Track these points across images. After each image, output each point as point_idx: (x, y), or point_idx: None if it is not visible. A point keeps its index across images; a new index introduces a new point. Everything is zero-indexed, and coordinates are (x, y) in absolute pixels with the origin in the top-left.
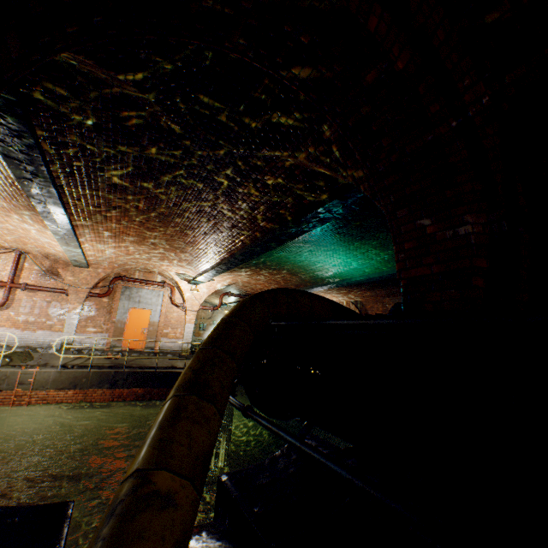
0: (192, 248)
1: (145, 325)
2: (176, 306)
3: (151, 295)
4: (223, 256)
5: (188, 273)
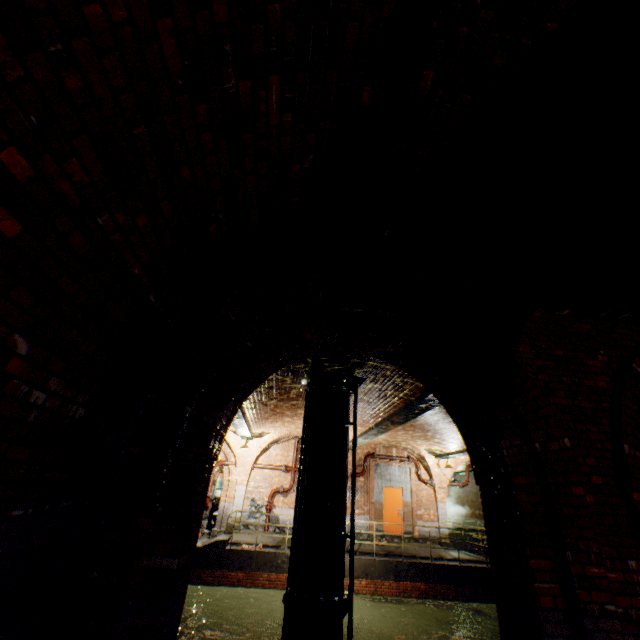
0: None
1: (399, 505)
2: (424, 482)
3: (398, 472)
4: None
5: (442, 449)
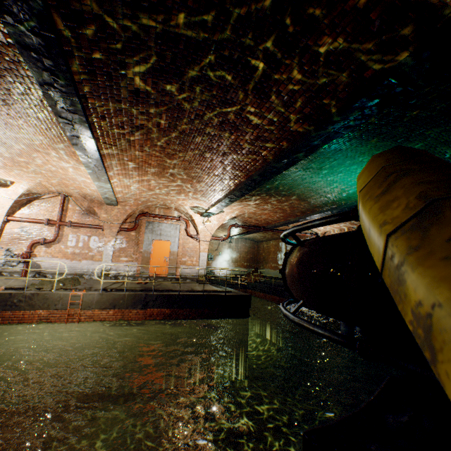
0: (208, 176)
1: (167, 255)
2: (191, 237)
3: (169, 229)
4: (239, 180)
5: (201, 206)
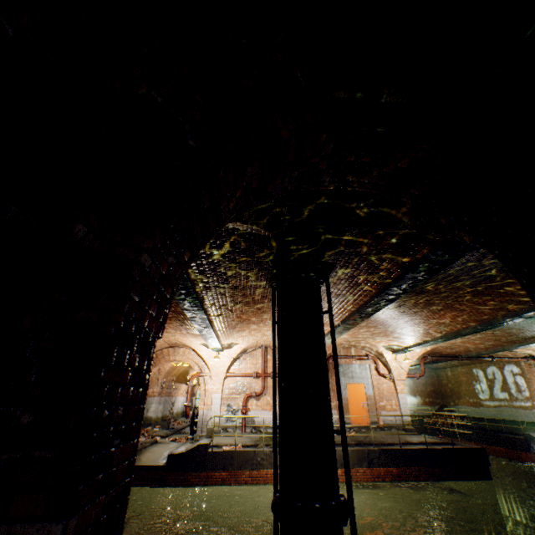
0: (429, 323)
1: (363, 399)
2: (383, 376)
3: (359, 369)
4: (466, 325)
5: (400, 344)
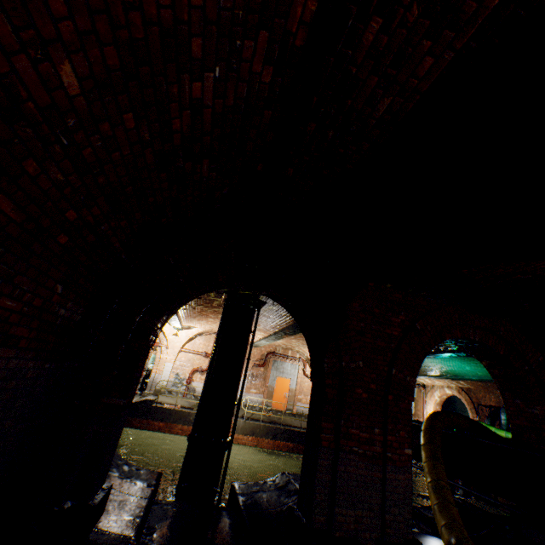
0: None
1: (286, 391)
2: (307, 377)
3: (290, 367)
4: None
5: None
